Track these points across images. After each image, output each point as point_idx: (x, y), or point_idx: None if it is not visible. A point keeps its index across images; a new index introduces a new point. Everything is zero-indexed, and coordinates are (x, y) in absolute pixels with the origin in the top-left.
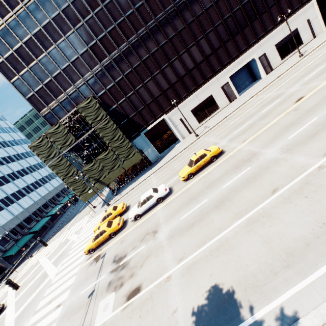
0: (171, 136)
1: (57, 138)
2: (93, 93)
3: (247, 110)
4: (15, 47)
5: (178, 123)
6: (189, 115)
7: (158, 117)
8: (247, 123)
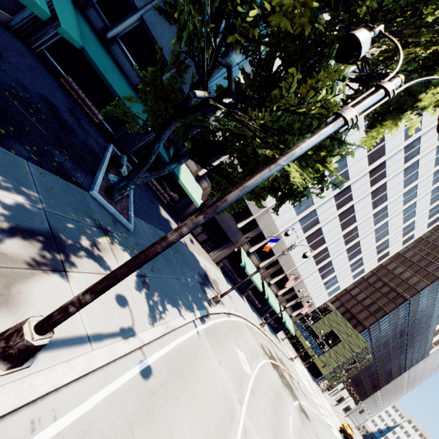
0: None
1: (364, 354)
2: None
3: None
4: (399, 313)
5: None
6: None
7: None
8: None
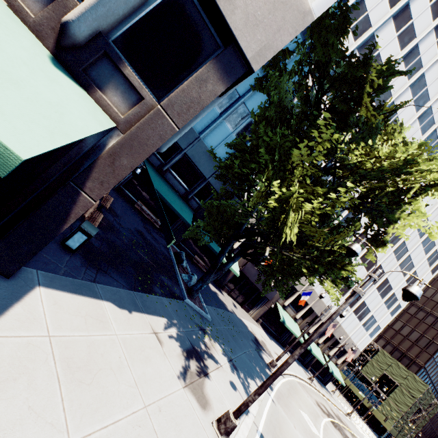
0: None
1: (428, 400)
2: None
3: None
4: None
5: None
6: None
7: None
8: None
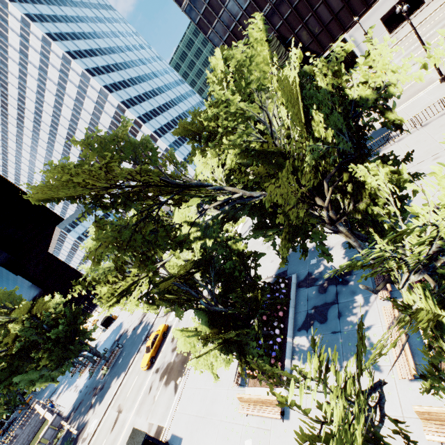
0: (352, 59)
1: None
2: (271, 28)
3: (444, 11)
4: None
5: (360, 41)
6: (377, 26)
7: (337, 39)
8: (428, 34)
